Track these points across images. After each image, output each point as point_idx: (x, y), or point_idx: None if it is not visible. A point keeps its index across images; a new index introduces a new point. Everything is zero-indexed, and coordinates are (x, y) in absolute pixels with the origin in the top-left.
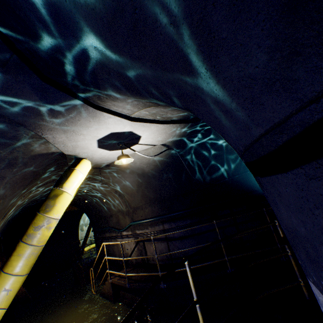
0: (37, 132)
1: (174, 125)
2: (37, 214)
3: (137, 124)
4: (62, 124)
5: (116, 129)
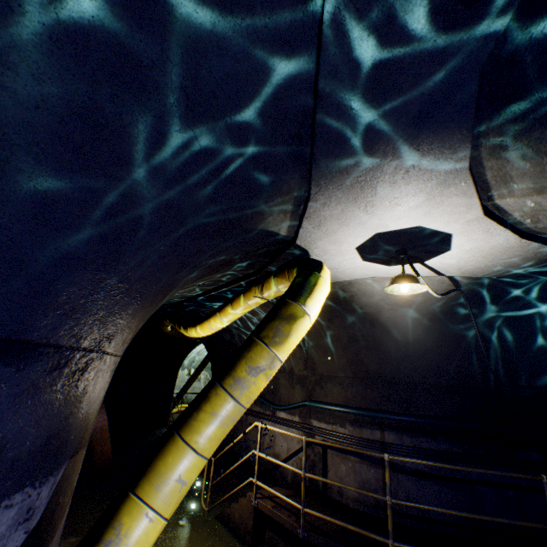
0: (314, 185)
1: (534, 247)
2: (254, 342)
3: (480, 224)
4: (372, 181)
5: (434, 223)
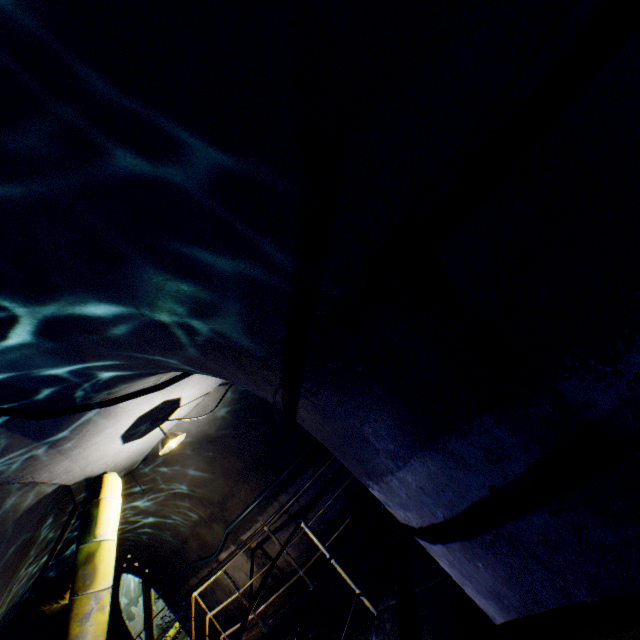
0: (25, 480)
1: None
2: (73, 600)
3: (170, 389)
4: (63, 449)
5: (144, 409)
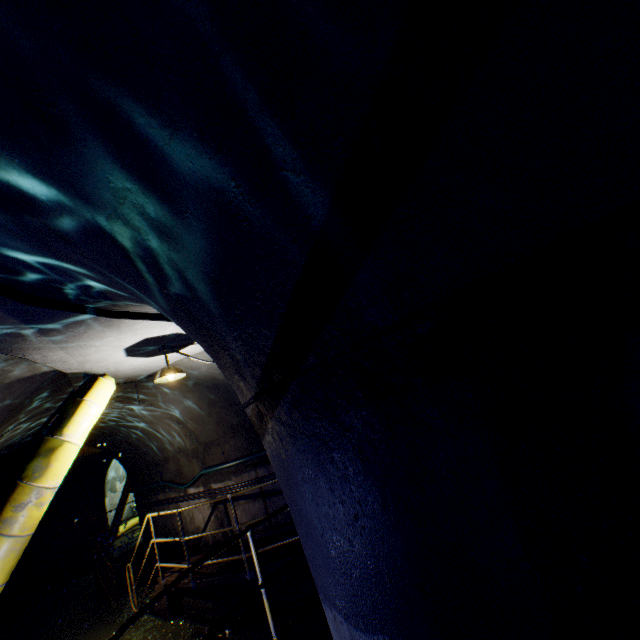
0: (15, 354)
1: None
2: (18, 484)
3: None
4: (58, 340)
5: (152, 333)
